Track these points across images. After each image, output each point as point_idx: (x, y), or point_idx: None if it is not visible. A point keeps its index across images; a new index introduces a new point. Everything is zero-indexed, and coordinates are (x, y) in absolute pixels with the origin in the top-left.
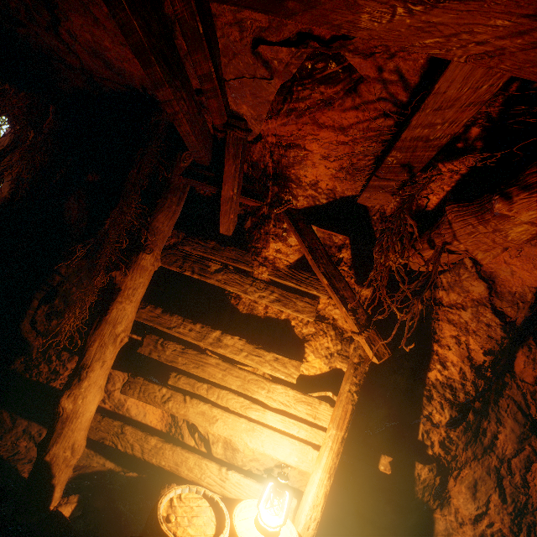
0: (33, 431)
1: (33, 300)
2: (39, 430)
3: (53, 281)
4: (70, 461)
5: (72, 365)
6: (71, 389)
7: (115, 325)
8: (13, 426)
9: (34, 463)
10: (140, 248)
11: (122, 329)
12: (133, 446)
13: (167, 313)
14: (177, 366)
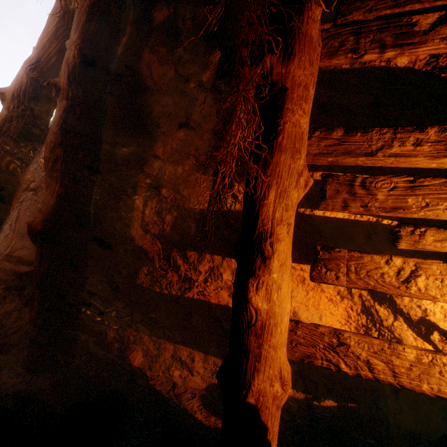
0: (182, 356)
1: (136, 199)
2: (189, 353)
3: (151, 169)
4: (280, 400)
5: (204, 266)
6: (256, 276)
7: (292, 154)
8: (158, 353)
9: (225, 406)
10: (300, 2)
11: (302, 163)
12: (371, 365)
13: (355, 131)
14: (409, 213)
